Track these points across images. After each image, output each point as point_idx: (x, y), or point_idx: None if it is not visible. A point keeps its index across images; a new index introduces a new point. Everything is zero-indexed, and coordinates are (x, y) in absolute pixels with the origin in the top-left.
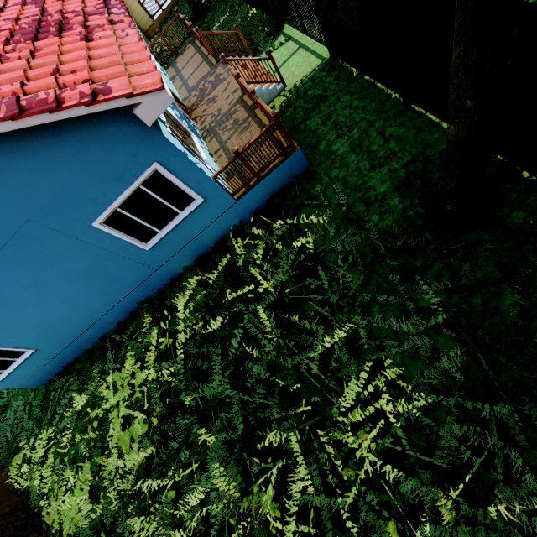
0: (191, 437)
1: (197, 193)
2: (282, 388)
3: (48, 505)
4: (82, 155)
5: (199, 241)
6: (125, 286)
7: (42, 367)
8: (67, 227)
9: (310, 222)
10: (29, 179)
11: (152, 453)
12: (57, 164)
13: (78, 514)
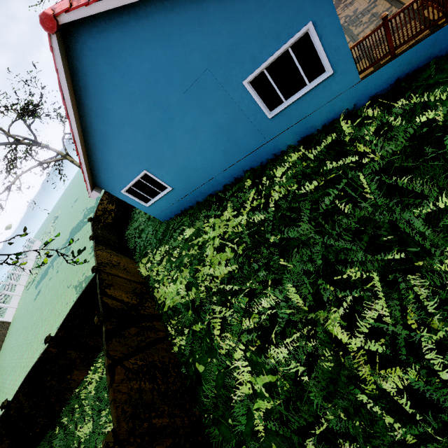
0: (272, 262)
1: (330, 64)
2: (367, 244)
3: (158, 288)
4: (261, 9)
5: (310, 120)
6: (241, 151)
7: (170, 205)
8: (226, 82)
9: (444, 98)
10: (220, 30)
11: (234, 271)
12: (242, 17)
13: (176, 297)
